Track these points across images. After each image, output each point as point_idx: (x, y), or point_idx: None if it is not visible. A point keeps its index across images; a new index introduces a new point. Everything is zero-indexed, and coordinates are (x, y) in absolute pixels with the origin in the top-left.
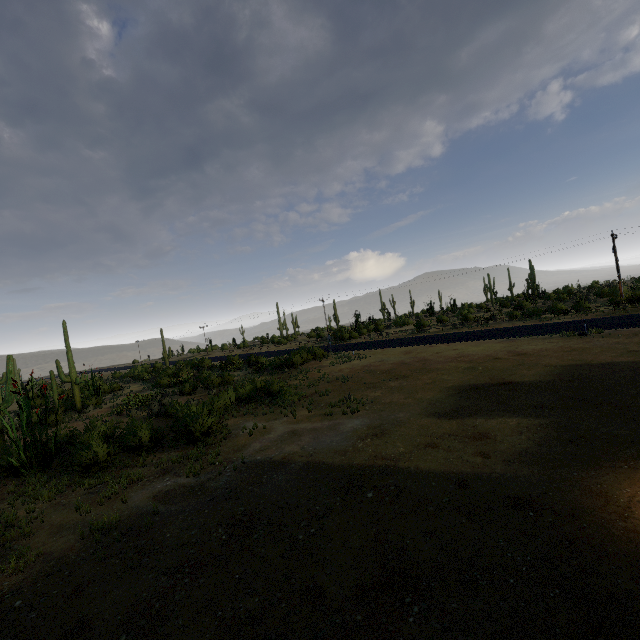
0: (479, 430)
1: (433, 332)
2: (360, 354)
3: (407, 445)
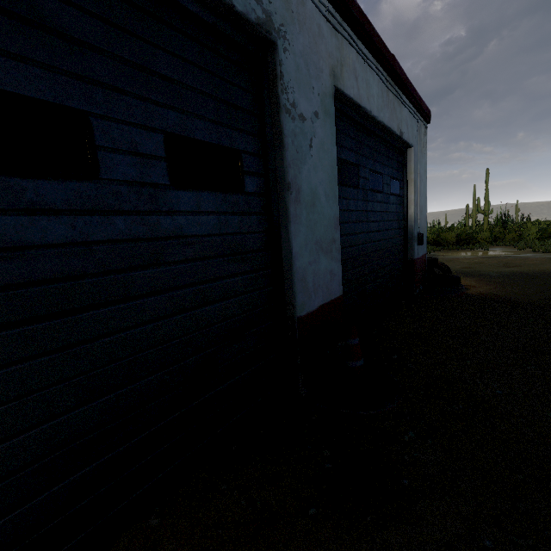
0: (526, 265)
1: None
2: None
3: (475, 261)
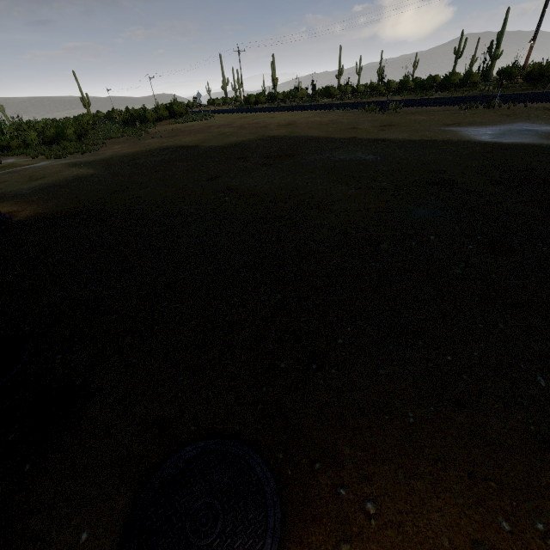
0: (50, 175)
1: (321, 102)
2: (208, 115)
3: None
